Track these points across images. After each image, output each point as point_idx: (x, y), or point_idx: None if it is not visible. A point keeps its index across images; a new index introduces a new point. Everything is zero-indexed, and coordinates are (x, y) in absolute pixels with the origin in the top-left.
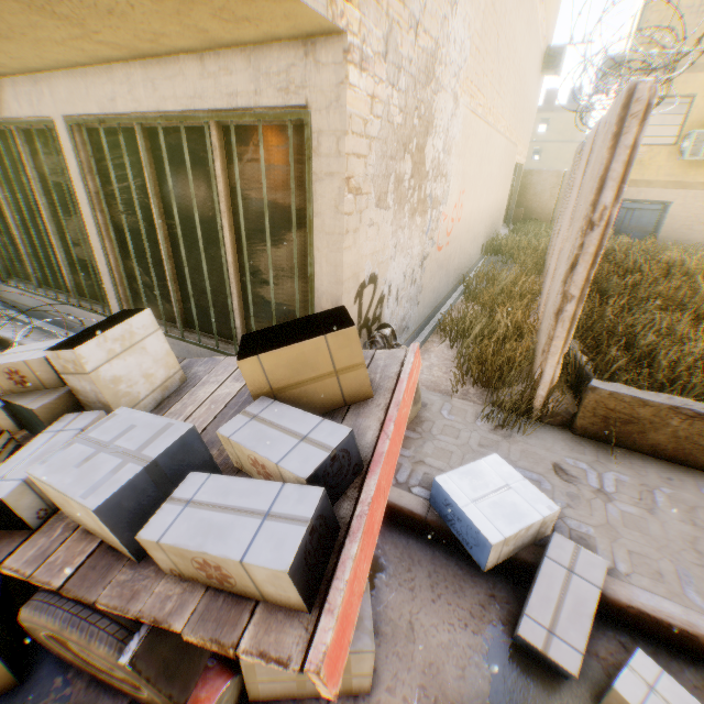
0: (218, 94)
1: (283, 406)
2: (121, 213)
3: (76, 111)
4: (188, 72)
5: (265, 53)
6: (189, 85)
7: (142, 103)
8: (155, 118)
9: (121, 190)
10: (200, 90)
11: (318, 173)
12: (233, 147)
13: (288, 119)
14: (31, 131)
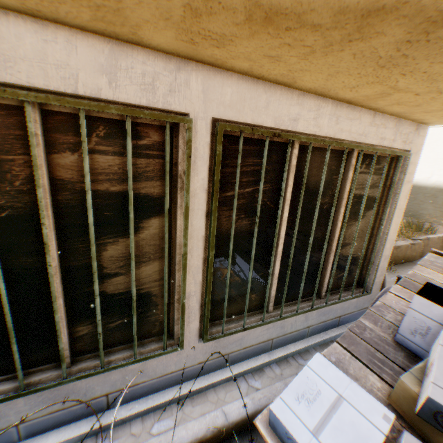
0: (375, 135)
1: None
2: (257, 219)
3: (238, 117)
4: (364, 118)
5: (402, 123)
6: (361, 126)
7: (322, 129)
8: (331, 141)
9: (238, 196)
10: (366, 131)
11: (404, 181)
12: (373, 166)
13: (403, 155)
14: (64, 114)
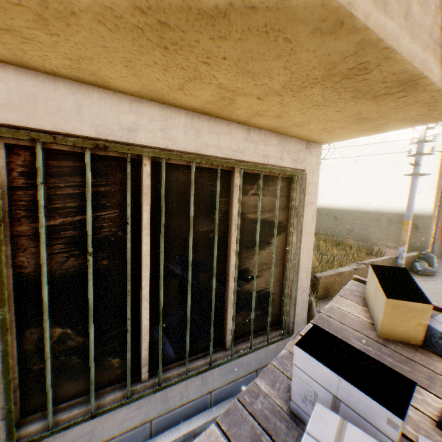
0: (256, 153)
1: (439, 316)
2: (88, 255)
3: (28, 121)
4: (235, 133)
5: (288, 140)
6: (234, 141)
7: (177, 142)
8: (193, 157)
9: (64, 226)
10: (243, 147)
11: (306, 202)
12: (261, 186)
13: (297, 174)
14: None
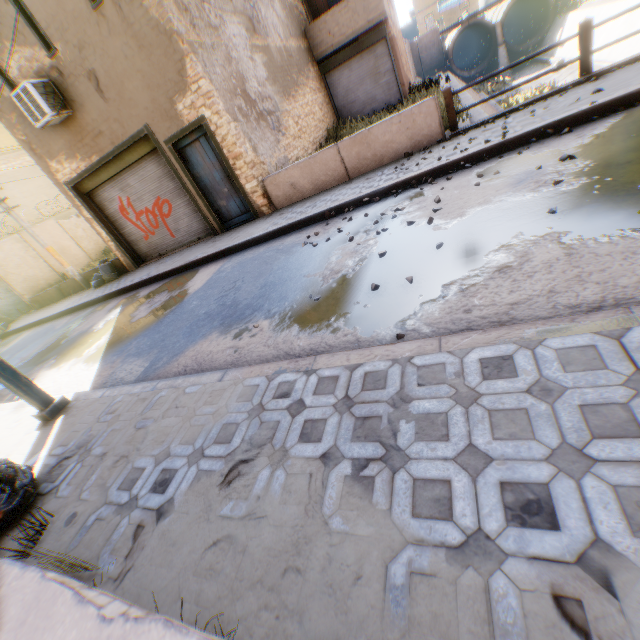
0: None
1: None
2: None
3: None
4: None
5: None
6: None
7: None
8: None
9: None
10: None
11: None
12: None
13: None
14: None
